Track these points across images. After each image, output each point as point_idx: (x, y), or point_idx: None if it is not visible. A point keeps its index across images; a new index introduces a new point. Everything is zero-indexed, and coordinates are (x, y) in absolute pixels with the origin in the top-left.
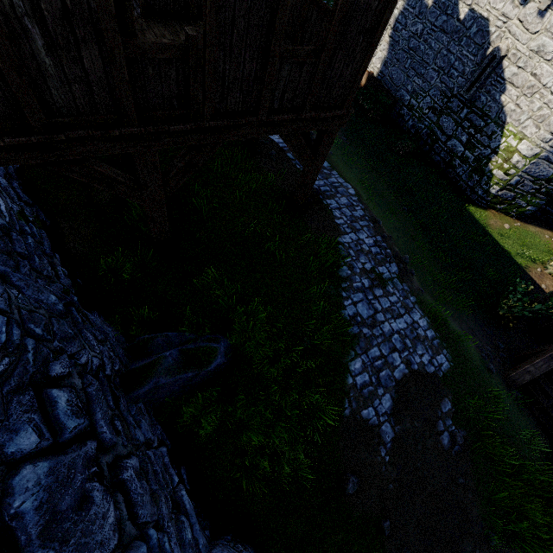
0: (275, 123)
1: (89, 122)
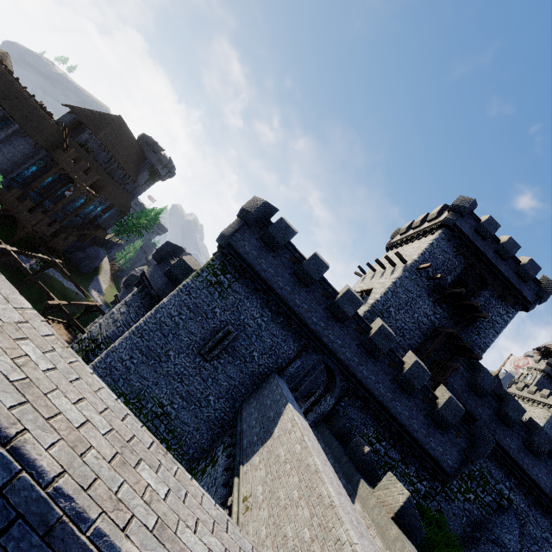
0: (20, 218)
1: (6, 200)
